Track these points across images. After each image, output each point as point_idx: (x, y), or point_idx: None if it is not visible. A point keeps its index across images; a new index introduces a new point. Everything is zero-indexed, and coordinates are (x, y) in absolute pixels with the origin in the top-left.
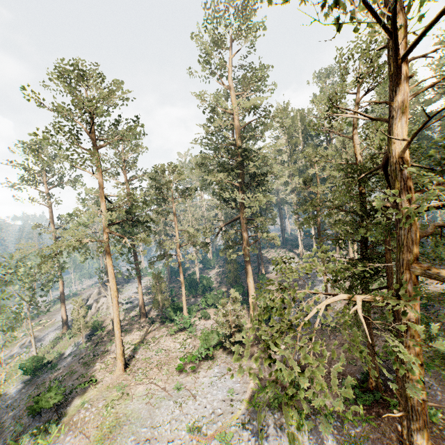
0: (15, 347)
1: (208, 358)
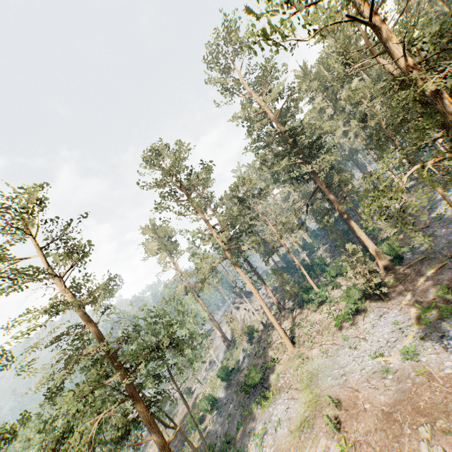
0: (201, 373)
1: (359, 311)
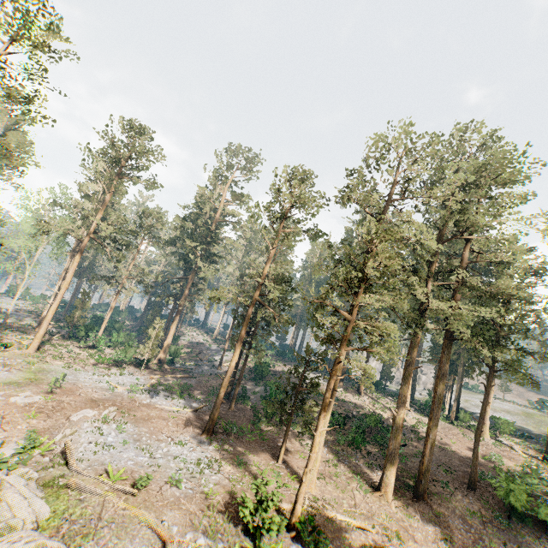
0: None
1: (118, 366)
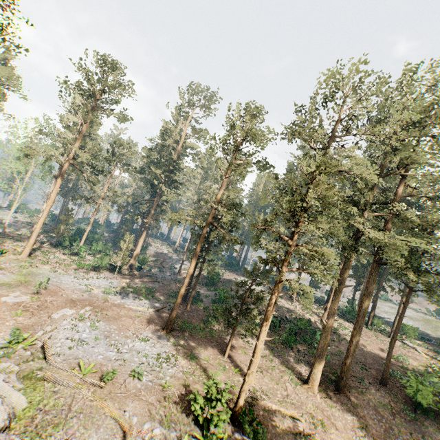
0: None
1: (96, 271)
